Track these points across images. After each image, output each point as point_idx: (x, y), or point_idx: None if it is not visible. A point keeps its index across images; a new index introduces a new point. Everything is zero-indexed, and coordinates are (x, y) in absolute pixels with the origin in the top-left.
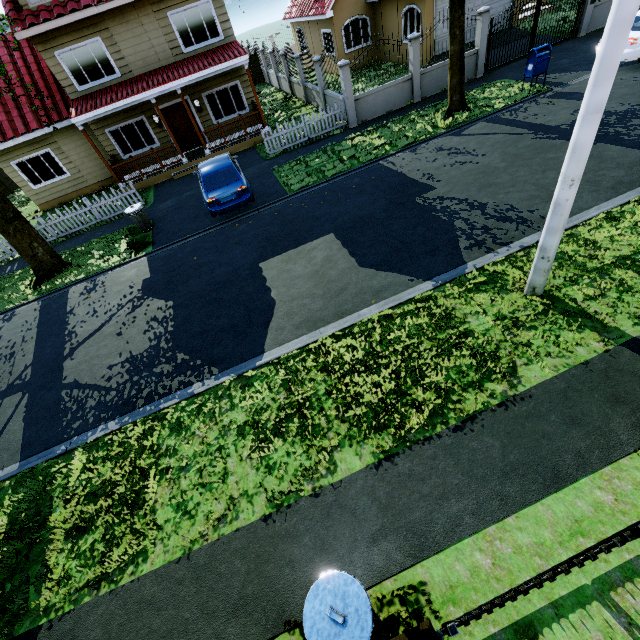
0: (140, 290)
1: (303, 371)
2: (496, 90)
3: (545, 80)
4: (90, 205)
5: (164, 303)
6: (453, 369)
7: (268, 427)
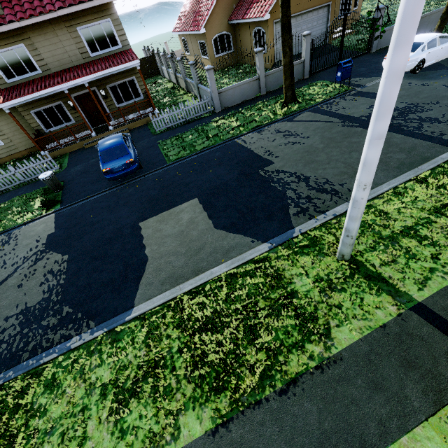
0: (44, 244)
1: (162, 327)
2: (317, 88)
3: (350, 82)
4: (14, 170)
5: (61, 257)
6: (281, 329)
7: (127, 386)
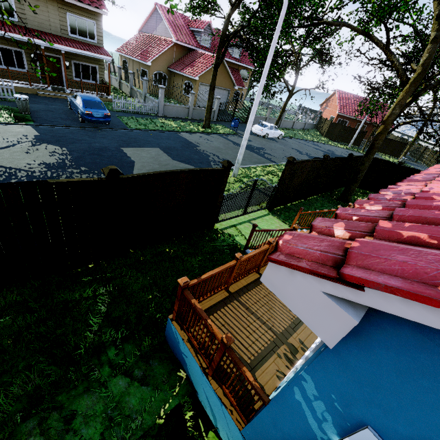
0: (35, 139)
1: None
2: (221, 127)
3: (237, 131)
4: None
5: (60, 148)
6: None
7: None
